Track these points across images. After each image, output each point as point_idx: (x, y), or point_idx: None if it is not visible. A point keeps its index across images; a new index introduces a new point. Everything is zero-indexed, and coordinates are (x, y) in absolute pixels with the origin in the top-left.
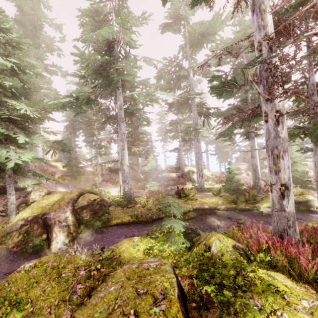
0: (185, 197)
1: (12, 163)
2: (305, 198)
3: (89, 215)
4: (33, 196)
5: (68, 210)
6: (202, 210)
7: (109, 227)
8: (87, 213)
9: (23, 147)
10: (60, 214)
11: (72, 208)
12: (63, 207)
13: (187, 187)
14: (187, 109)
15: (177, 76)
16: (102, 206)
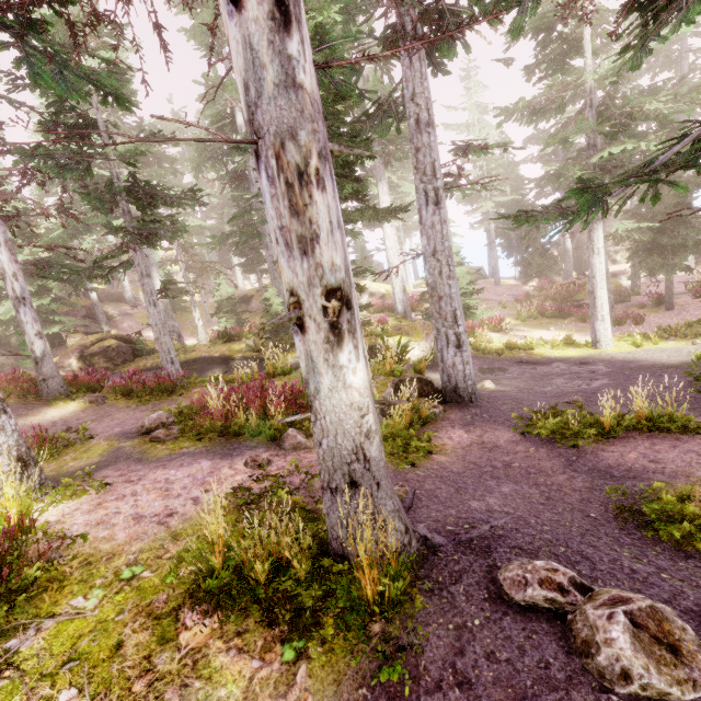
0: (230, 341)
1: (10, 315)
2: (376, 341)
3: (102, 363)
4: (70, 343)
5: (73, 356)
6: (213, 360)
7: (111, 375)
8: (100, 361)
9: (37, 295)
10: (65, 360)
11: (79, 355)
12: (69, 354)
13: (248, 326)
14: (241, 191)
15: (220, 131)
16: (120, 353)
